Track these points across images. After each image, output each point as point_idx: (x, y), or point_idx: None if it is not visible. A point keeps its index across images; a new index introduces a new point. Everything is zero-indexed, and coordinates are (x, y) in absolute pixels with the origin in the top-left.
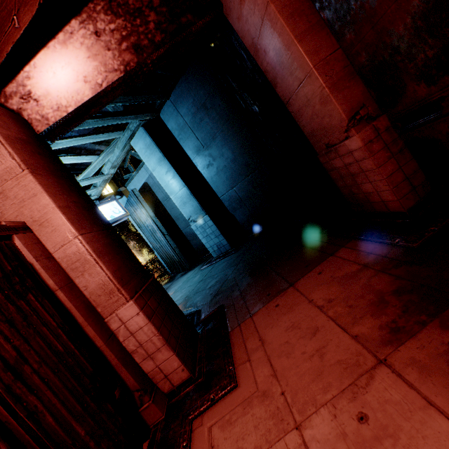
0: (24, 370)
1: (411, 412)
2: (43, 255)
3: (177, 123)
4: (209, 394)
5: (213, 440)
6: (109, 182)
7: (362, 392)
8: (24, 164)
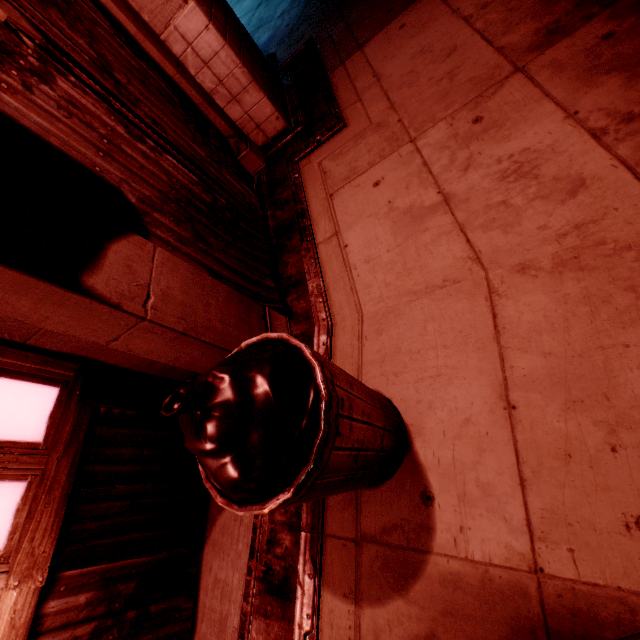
0: (117, 78)
1: (525, 107)
2: None
3: None
4: (314, 138)
5: (325, 169)
6: None
7: (485, 102)
8: None
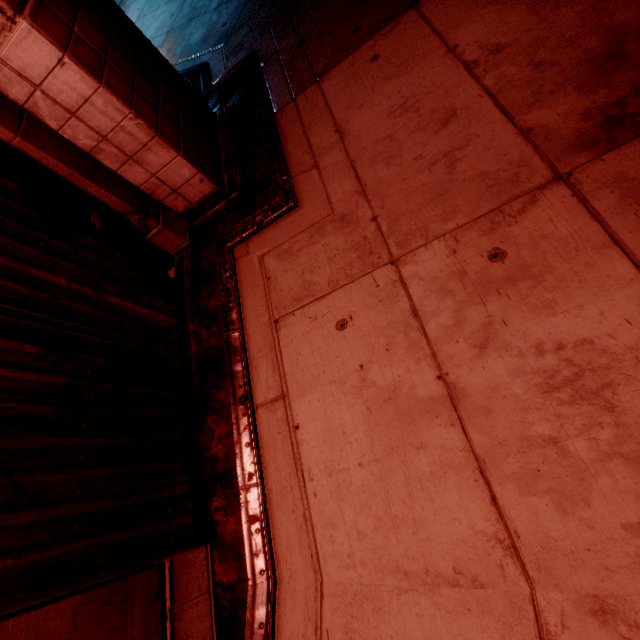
0: None
1: (577, 253)
2: None
3: None
4: (253, 217)
5: (268, 272)
6: None
7: (508, 223)
8: None
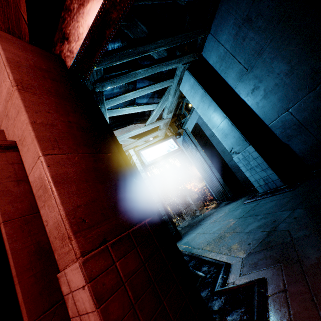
0: None
1: None
2: (13, 177)
3: (217, 55)
4: None
5: None
6: (172, 127)
7: None
8: (15, 82)
